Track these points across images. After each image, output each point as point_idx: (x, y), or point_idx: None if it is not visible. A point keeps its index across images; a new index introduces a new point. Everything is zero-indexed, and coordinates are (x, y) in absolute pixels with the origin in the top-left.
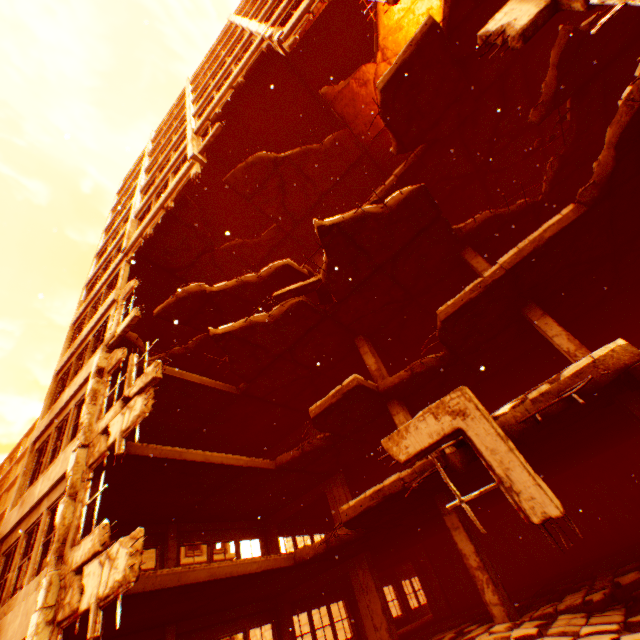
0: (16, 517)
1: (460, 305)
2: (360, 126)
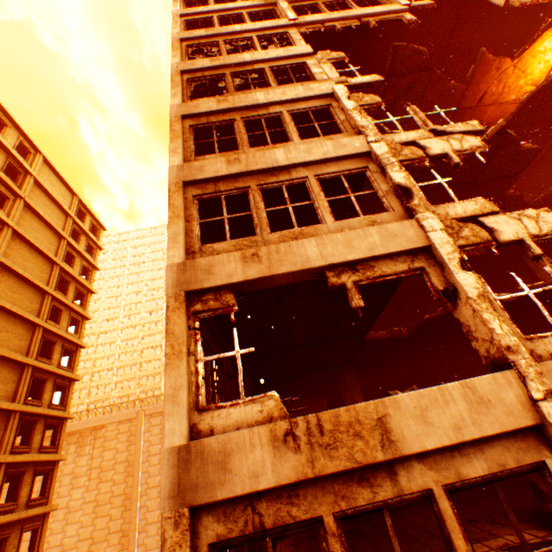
0: (226, 169)
1: None
2: (470, 92)
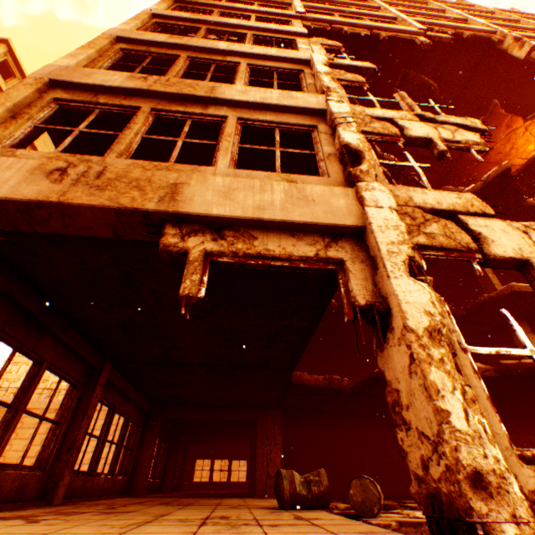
0: (120, 81)
1: (530, 291)
2: None
